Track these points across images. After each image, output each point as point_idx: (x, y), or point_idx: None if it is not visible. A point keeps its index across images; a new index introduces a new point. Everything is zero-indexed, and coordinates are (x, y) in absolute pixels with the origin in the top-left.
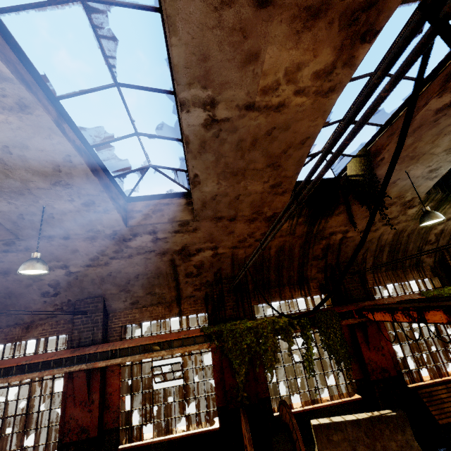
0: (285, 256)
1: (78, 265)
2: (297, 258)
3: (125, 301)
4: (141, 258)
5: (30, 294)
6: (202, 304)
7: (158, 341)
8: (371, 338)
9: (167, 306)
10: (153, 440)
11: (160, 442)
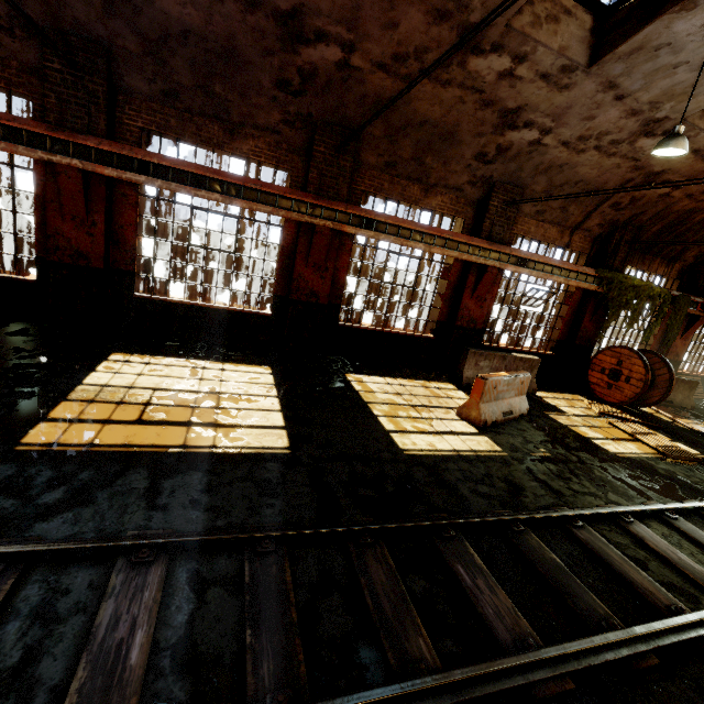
0: (699, 227)
1: (559, 137)
2: (701, 234)
3: (534, 206)
4: (614, 163)
5: (468, 147)
6: (589, 244)
7: (562, 267)
8: (690, 330)
9: (561, 230)
10: (509, 347)
11: (510, 350)
